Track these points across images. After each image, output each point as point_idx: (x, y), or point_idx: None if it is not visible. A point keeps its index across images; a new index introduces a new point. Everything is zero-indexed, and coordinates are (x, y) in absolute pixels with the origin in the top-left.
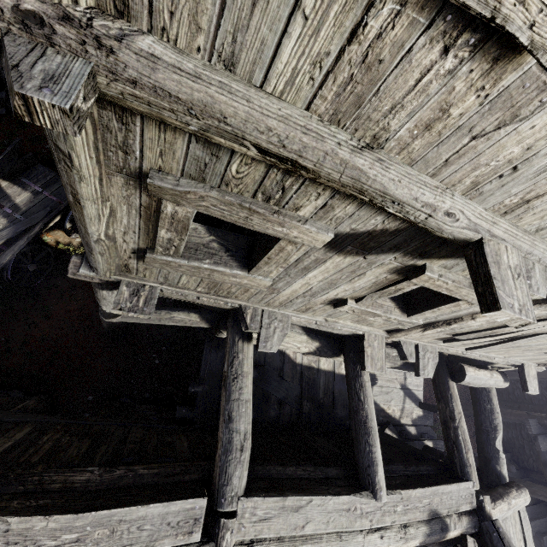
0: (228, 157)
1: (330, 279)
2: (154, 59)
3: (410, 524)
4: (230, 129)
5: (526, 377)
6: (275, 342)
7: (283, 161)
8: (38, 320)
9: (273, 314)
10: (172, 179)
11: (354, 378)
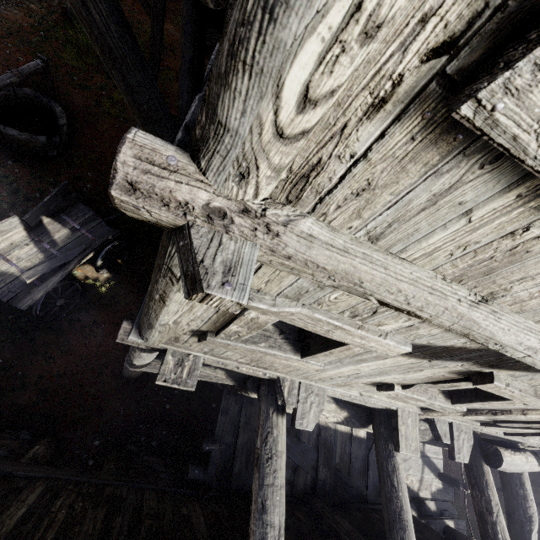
0: (333, 289)
1: (383, 369)
2: (312, 239)
3: None
4: (362, 289)
5: None
6: (311, 419)
7: (400, 310)
8: (56, 355)
9: (310, 387)
10: (269, 298)
11: (386, 458)
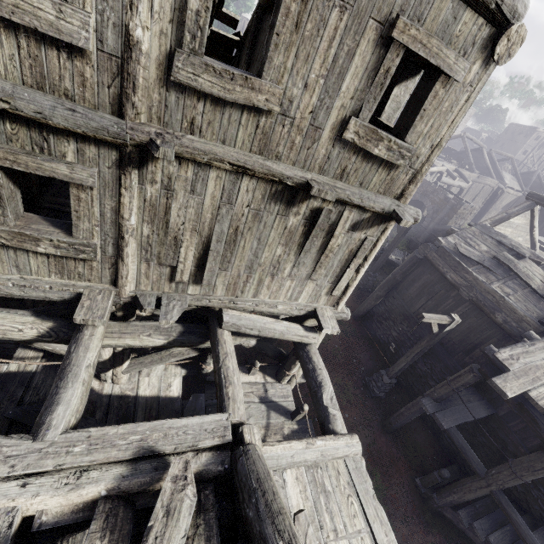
0: None
1: None
2: None
3: (97, 467)
4: None
5: (319, 317)
6: None
7: None
8: None
9: None
10: None
11: (74, 336)
